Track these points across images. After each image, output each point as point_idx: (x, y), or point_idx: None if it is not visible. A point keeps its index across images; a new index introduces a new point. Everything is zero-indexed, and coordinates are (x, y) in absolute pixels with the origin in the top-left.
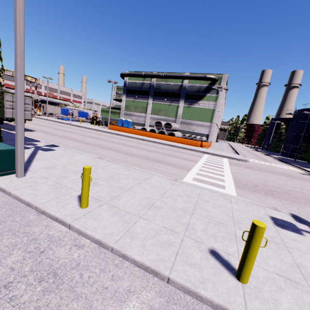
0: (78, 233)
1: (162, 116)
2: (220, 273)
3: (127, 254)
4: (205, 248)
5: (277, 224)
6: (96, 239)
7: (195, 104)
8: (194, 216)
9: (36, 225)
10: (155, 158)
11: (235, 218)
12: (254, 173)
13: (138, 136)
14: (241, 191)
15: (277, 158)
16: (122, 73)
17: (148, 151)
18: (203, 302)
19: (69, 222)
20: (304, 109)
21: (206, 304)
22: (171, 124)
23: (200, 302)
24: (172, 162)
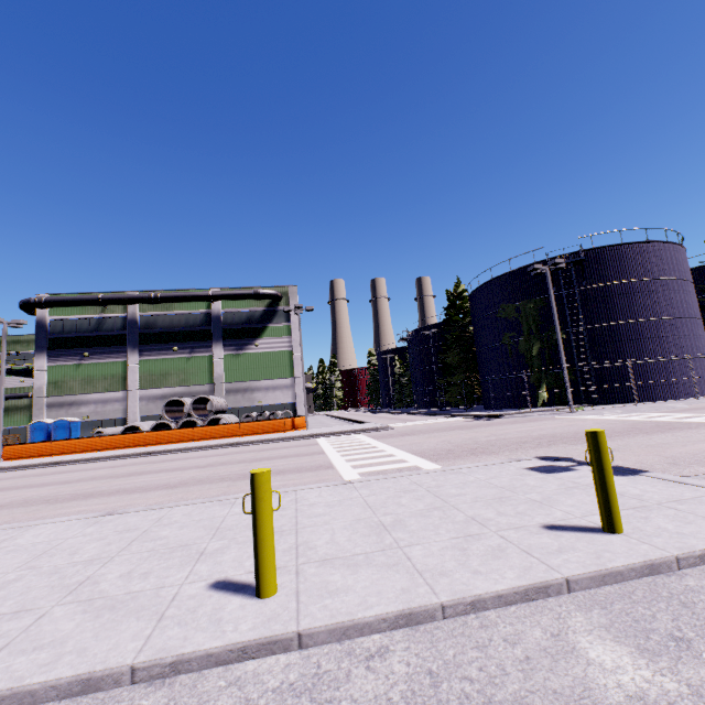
0: (335, 640)
1: (175, 388)
2: (592, 539)
3: (479, 593)
4: (537, 529)
5: (544, 472)
6: (396, 613)
7: (251, 347)
8: (460, 507)
9: (204, 702)
10: (236, 473)
11: (502, 486)
12: (422, 438)
13: (124, 450)
14: (445, 462)
15: (420, 413)
16: (27, 299)
17: (200, 469)
18: (625, 579)
19: (293, 630)
20: (418, 329)
21: (630, 580)
22: (209, 398)
23: (624, 583)
24: (283, 467)
